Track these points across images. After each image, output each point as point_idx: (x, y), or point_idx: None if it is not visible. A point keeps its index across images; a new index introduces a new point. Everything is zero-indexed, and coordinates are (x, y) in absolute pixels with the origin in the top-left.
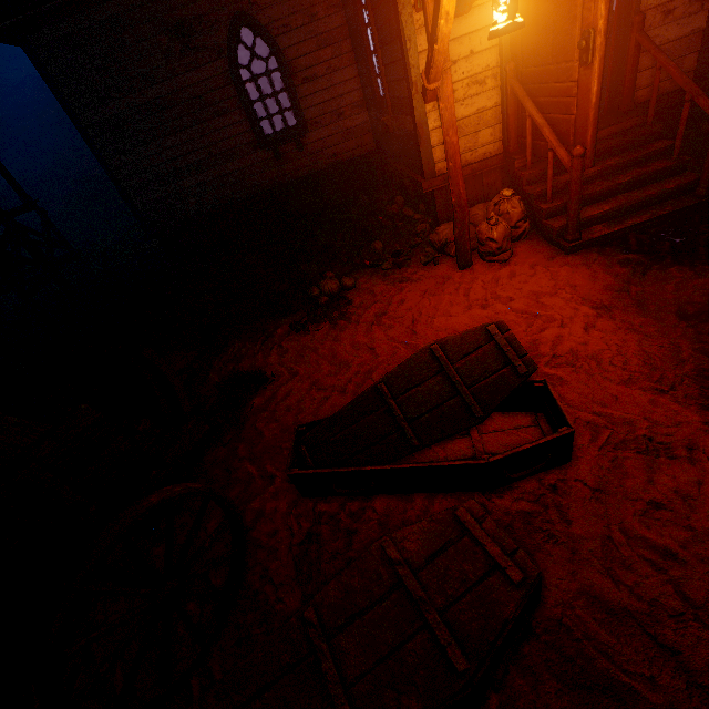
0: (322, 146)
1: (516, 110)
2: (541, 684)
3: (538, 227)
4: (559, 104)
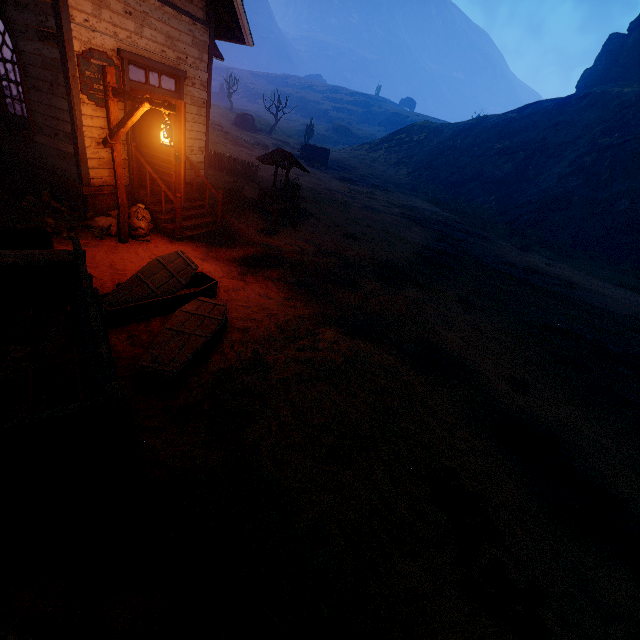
0: None
1: (138, 166)
2: (234, 332)
3: (159, 228)
4: (166, 173)
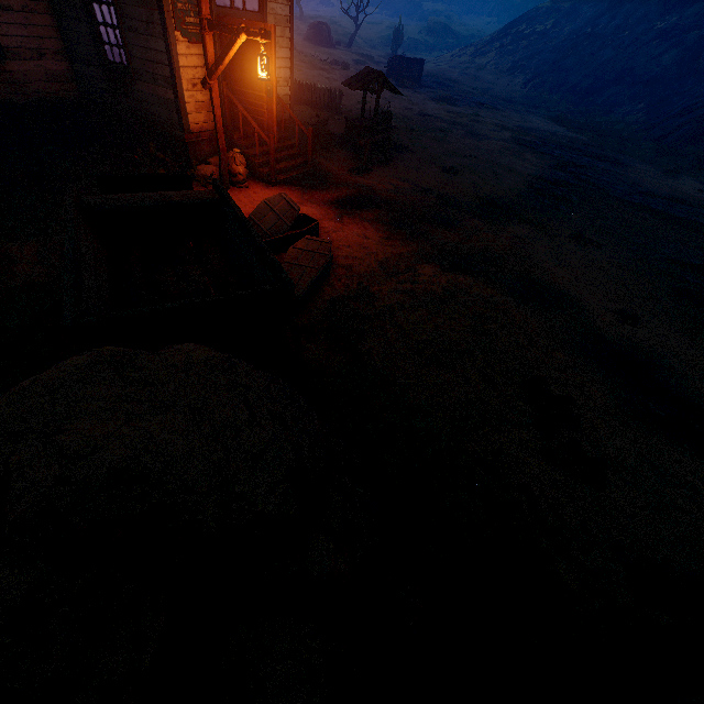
0: (24, 79)
1: (230, 106)
2: (339, 269)
3: (254, 173)
4: (258, 111)
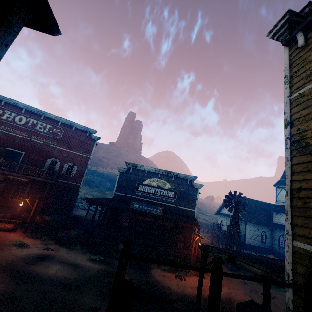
0: (266, 245)
1: None
2: None
3: None
4: None
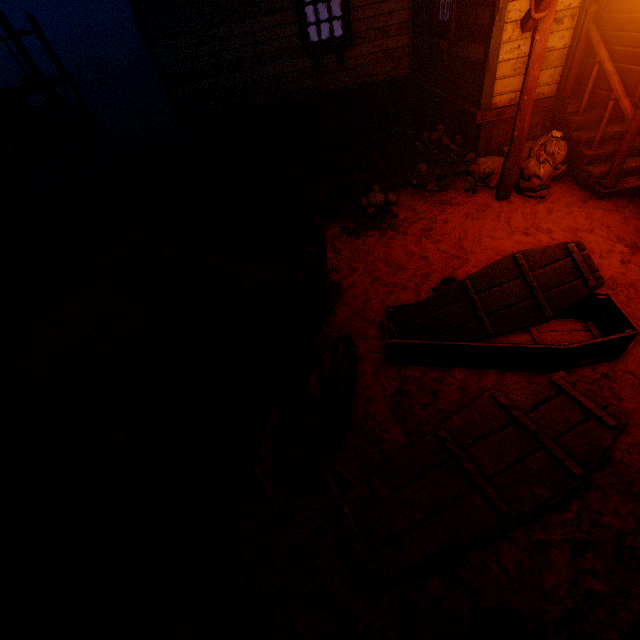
0: (362, 63)
1: (583, 55)
2: (609, 496)
3: (574, 172)
4: (637, 55)
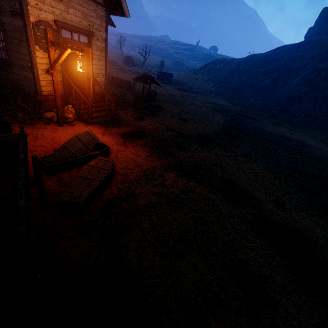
0: None
1: (68, 84)
2: (118, 176)
3: (80, 117)
4: (83, 87)
